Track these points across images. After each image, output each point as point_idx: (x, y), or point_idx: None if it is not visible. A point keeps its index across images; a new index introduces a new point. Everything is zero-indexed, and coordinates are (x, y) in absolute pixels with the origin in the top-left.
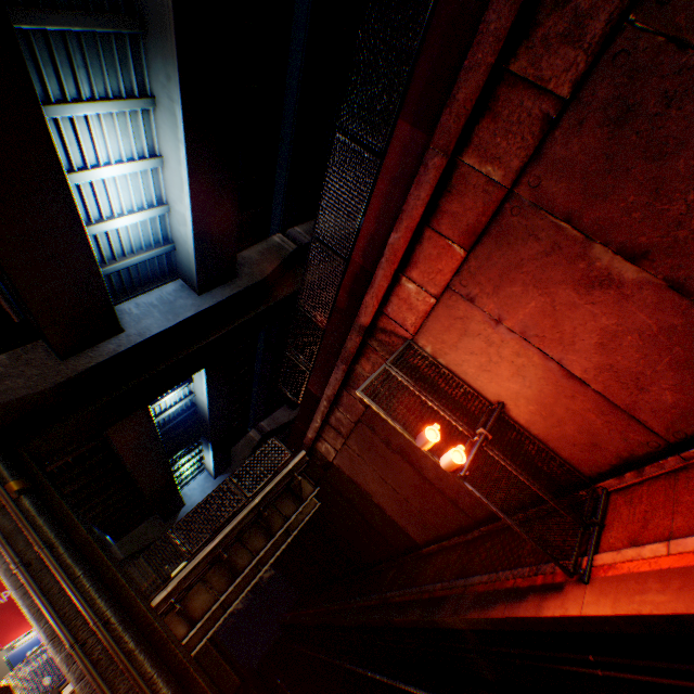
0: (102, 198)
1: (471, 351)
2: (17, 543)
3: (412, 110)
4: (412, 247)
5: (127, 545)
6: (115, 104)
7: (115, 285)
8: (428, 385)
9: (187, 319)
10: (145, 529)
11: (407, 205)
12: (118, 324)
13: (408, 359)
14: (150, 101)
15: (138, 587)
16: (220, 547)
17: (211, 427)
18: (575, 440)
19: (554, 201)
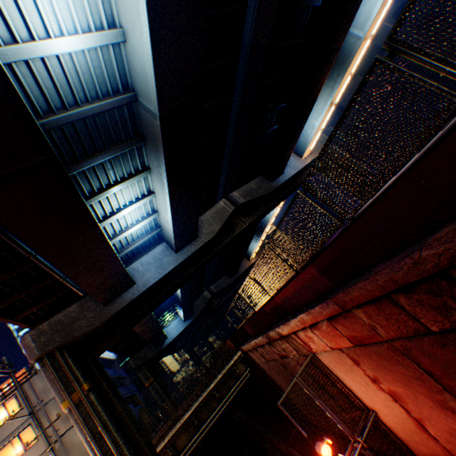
0: (122, 220)
1: (354, 380)
2: (90, 422)
3: (319, 266)
4: (316, 321)
5: (137, 360)
6: (129, 181)
7: (129, 255)
8: (323, 374)
9: (169, 271)
10: (146, 351)
11: (313, 310)
12: (132, 281)
13: (310, 370)
14: (147, 171)
15: (149, 440)
16: (192, 414)
17: (182, 302)
18: (427, 455)
19: (420, 361)
